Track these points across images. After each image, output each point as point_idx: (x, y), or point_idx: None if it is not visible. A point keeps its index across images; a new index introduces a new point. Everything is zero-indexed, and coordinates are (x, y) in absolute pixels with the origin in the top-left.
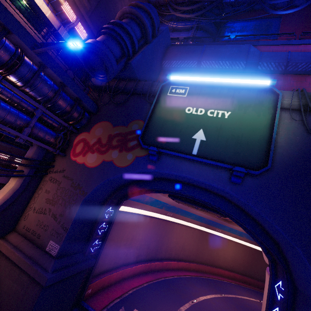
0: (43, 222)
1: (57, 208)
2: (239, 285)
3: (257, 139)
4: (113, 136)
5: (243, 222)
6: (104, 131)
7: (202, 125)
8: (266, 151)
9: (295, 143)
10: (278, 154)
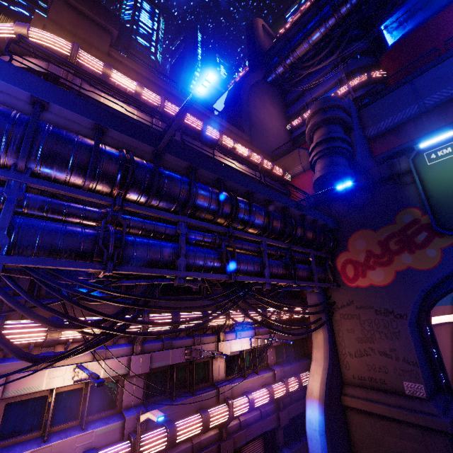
0: (375, 365)
1: (379, 344)
2: None
3: None
4: (385, 241)
5: None
6: (368, 241)
7: None
8: None
9: None
10: None
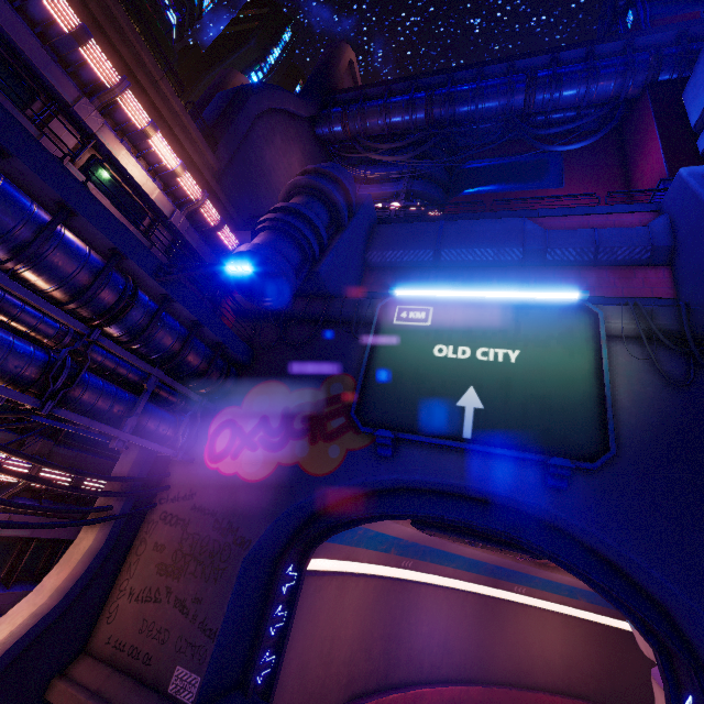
0: (155, 623)
1: (186, 583)
2: None
3: (578, 400)
4: (293, 411)
5: (584, 569)
6: (273, 402)
7: (472, 379)
8: (599, 421)
9: (647, 399)
10: (622, 424)
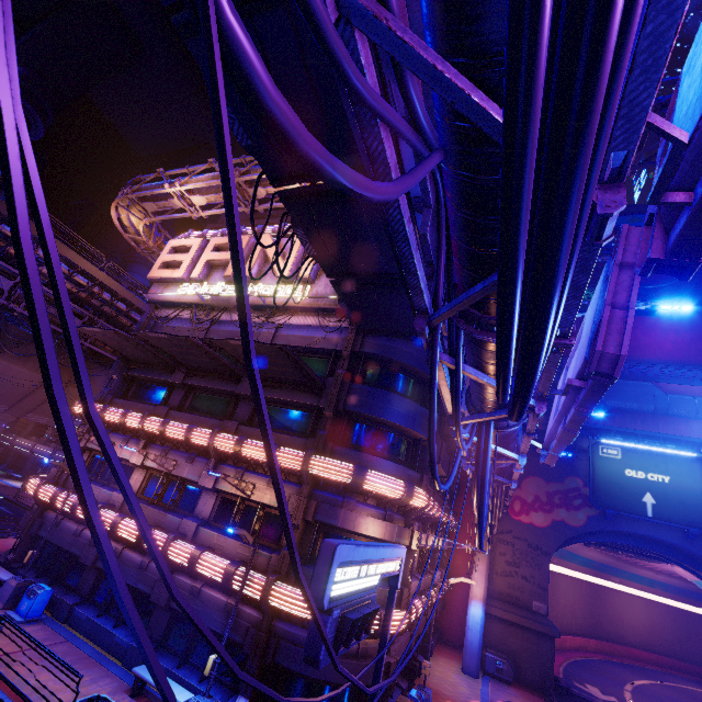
0: (515, 585)
1: (524, 570)
2: (671, 674)
3: (699, 503)
4: (552, 494)
5: (699, 570)
6: (539, 488)
7: (647, 489)
8: None
9: None
10: None
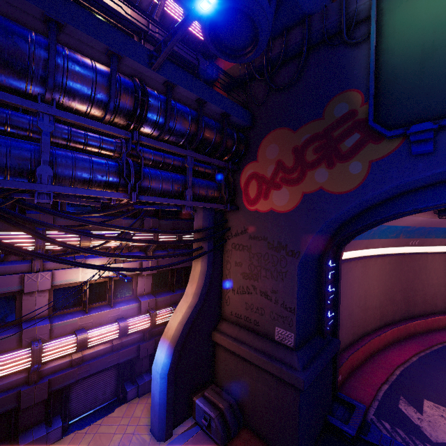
0: (253, 305)
1: (263, 283)
2: None
3: None
4: (302, 147)
5: None
6: (282, 147)
7: None
8: None
9: None
10: None
